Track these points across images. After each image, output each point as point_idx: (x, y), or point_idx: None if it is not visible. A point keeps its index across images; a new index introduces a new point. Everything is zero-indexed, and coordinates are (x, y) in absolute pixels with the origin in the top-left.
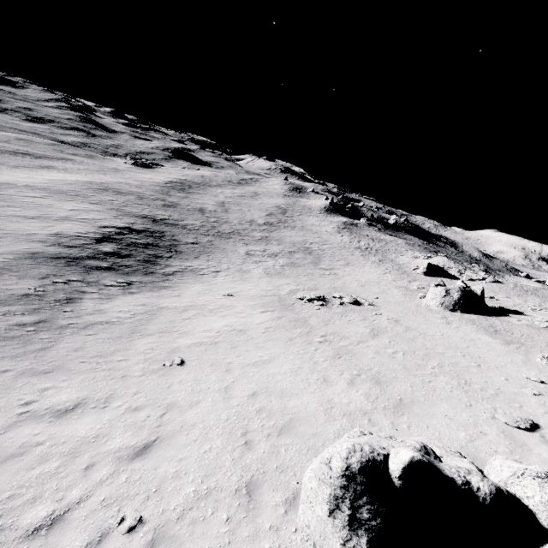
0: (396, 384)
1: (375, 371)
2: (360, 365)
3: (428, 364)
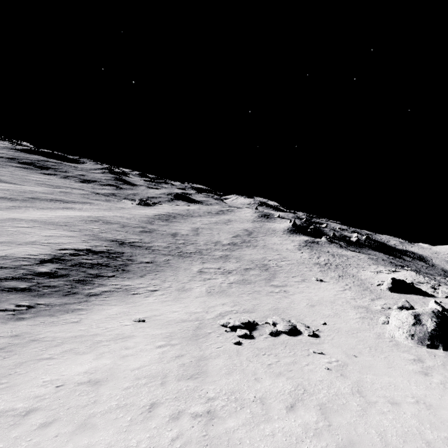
0: None
1: None
2: None
3: None
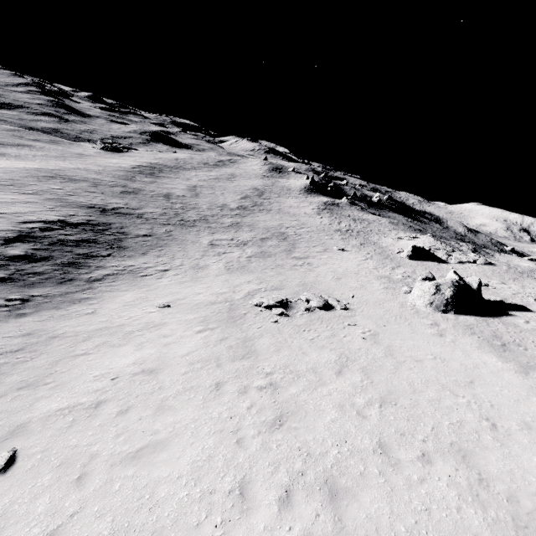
0: (364, 498)
1: (332, 458)
2: (309, 442)
3: (417, 430)
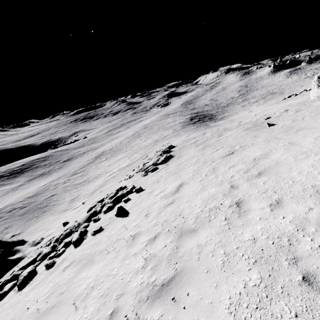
0: None
1: None
2: None
3: None
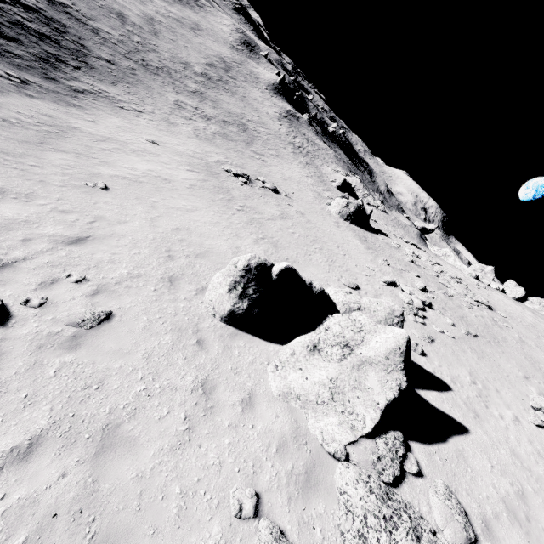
0: (288, 251)
1: (276, 239)
2: (265, 233)
3: (313, 245)
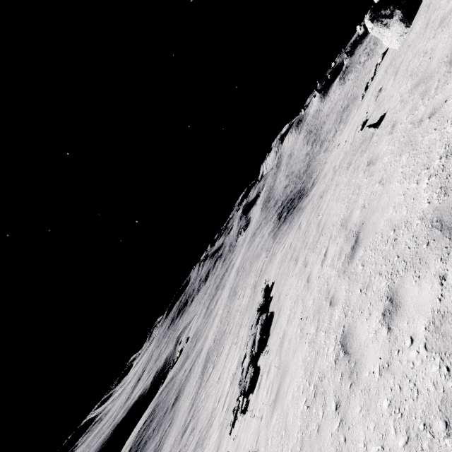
0: None
1: None
2: None
3: None
